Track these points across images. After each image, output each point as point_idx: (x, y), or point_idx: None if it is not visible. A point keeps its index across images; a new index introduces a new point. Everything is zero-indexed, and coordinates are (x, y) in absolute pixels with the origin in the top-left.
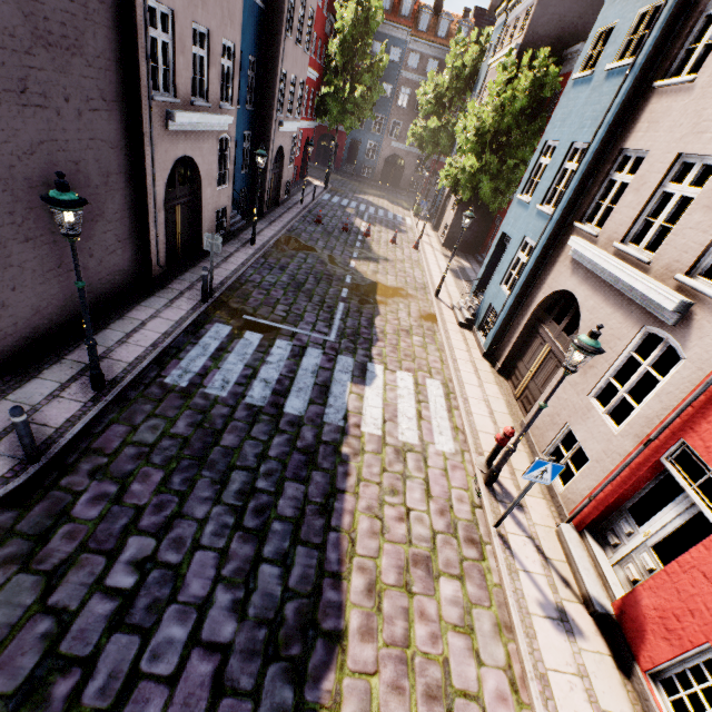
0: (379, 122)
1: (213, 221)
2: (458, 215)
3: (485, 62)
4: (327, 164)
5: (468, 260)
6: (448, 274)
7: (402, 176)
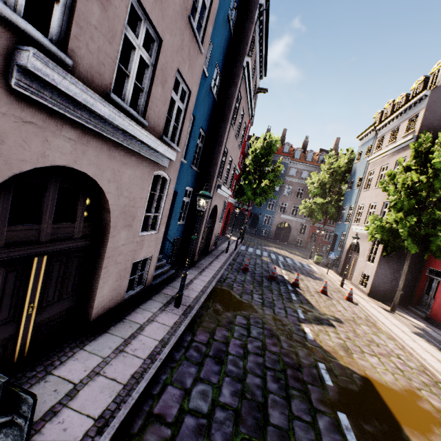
0: (270, 205)
1: (123, 276)
2: (381, 265)
3: (358, 162)
4: (237, 227)
5: (411, 315)
6: (424, 342)
7: (289, 235)
